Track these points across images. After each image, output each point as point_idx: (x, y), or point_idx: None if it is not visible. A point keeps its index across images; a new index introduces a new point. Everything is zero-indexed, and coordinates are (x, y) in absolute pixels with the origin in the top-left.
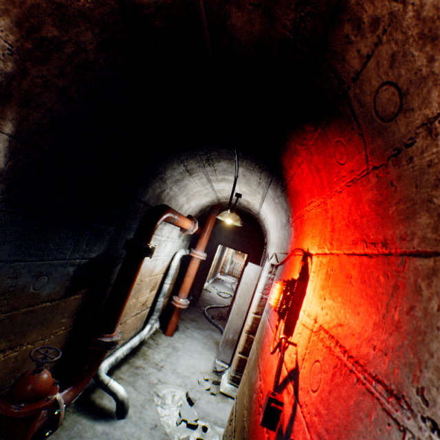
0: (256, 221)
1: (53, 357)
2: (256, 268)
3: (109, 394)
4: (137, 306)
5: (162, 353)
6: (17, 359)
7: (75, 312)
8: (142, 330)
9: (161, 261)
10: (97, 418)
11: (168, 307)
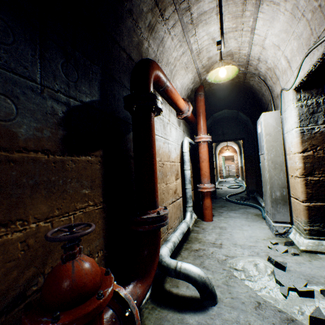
0: (243, 87)
1: (81, 232)
2: (273, 114)
3: (183, 279)
4: (169, 193)
5: (212, 234)
6: (28, 246)
7: (98, 183)
8: (184, 219)
9: (172, 147)
10: (183, 309)
11: (195, 201)
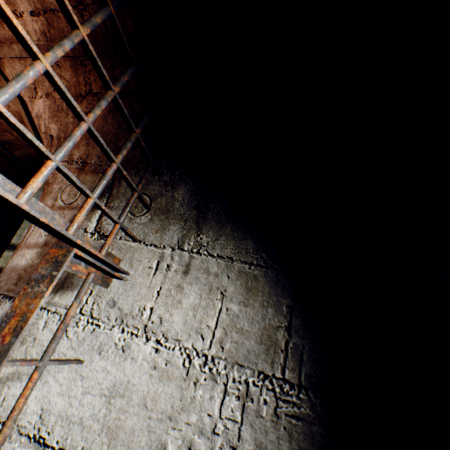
0: None
1: None
2: None
3: None
4: None
5: None
6: None
7: None
8: None
9: None
10: None
11: None
